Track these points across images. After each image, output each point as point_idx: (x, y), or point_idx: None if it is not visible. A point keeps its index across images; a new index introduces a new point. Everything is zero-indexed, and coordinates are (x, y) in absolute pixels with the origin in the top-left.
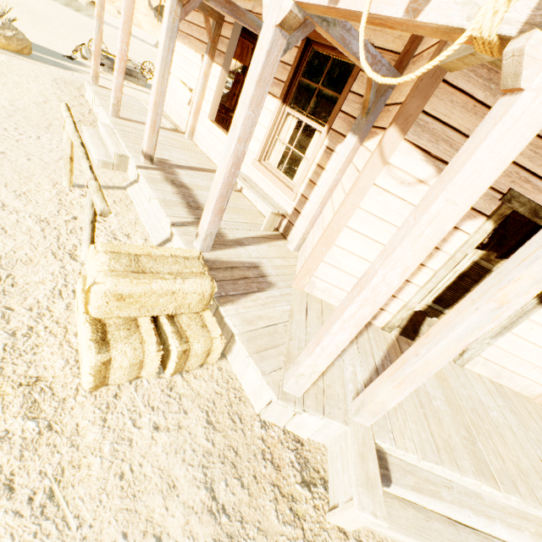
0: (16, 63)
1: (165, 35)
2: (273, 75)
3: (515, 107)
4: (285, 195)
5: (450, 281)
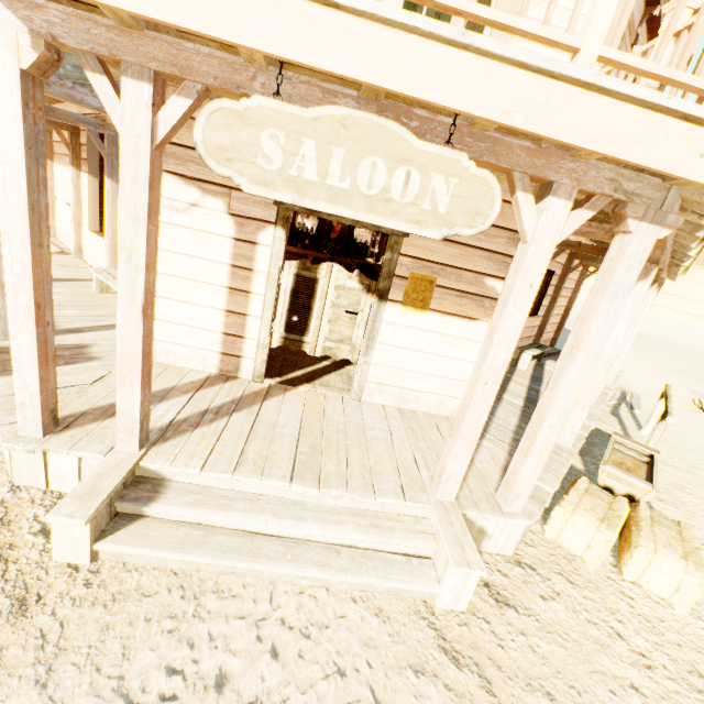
0: None
1: None
2: None
3: None
4: None
5: (288, 303)
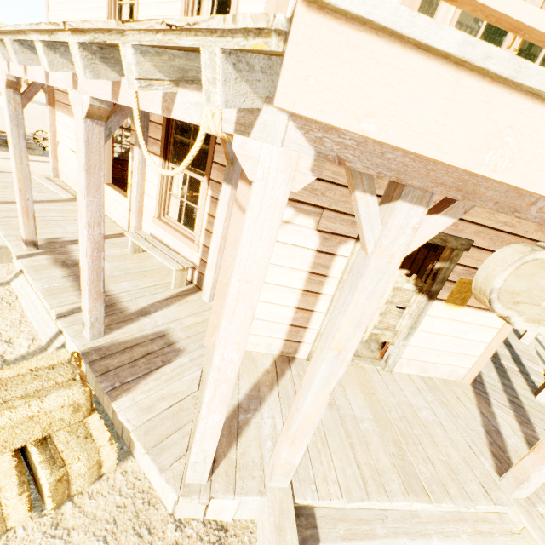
0: None
1: (10, 123)
2: (103, 160)
3: (253, 196)
4: (189, 247)
5: None
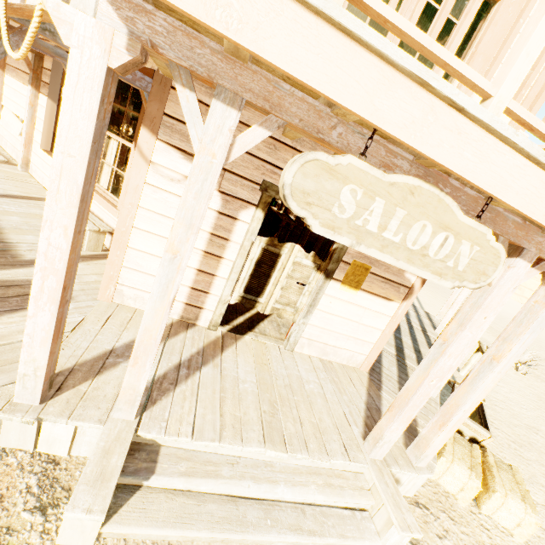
0: None
1: None
2: None
3: (70, 63)
4: (111, 213)
5: (252, 269)
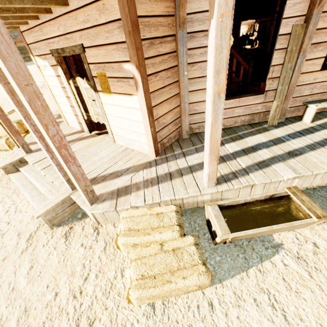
0: None
1: None
2: None
3: None
4: None
5: (79, 99)
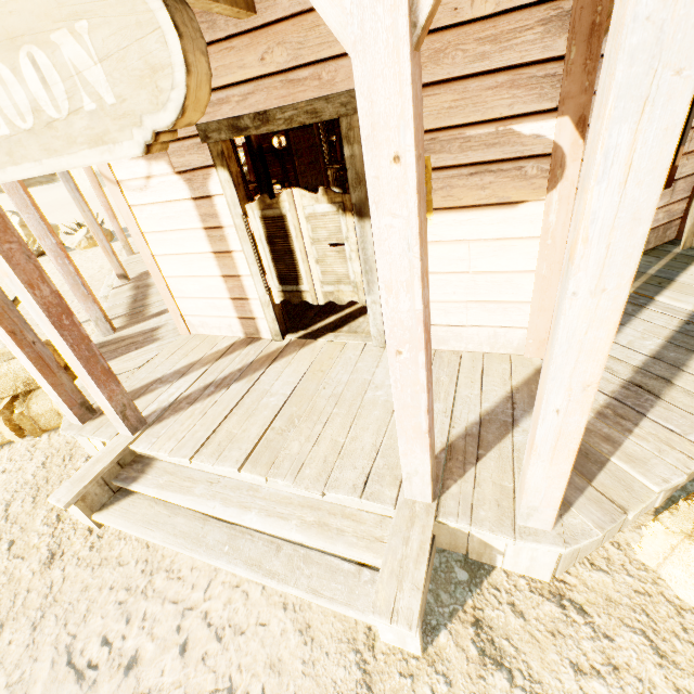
0: (98, 253)
1: (62, 182)
2: (16, 181)
3: None
4: None
5: (269, 252)
